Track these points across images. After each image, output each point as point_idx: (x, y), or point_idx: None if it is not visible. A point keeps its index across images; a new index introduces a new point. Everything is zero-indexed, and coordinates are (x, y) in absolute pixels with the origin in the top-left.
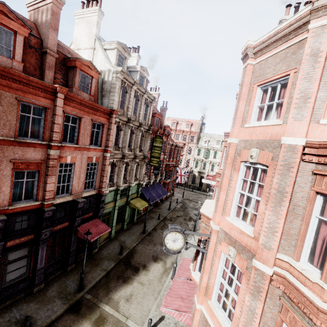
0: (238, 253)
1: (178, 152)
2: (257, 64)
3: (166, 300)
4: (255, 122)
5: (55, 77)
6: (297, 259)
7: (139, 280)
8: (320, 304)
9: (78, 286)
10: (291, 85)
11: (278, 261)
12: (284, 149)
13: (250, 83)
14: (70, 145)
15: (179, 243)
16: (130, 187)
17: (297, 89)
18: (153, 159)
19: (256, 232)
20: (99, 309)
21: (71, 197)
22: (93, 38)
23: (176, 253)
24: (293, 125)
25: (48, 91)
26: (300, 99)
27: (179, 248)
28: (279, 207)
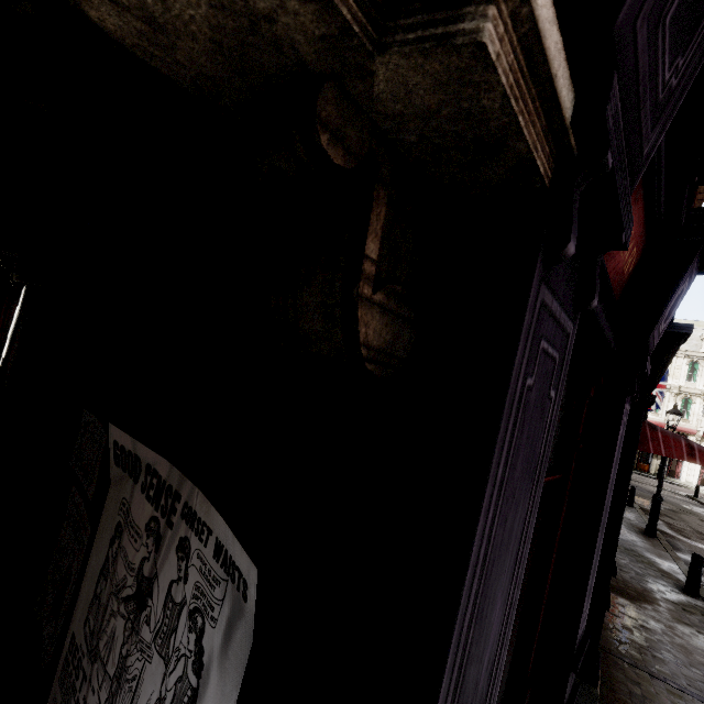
0: None
1: None
2: None
3: None
4: None
5: None
6: None
7: None
8: None
9: None
10: None
11: None
12: None
13: None
14: None
15: None
16: None
17: None
18: None
19: None
20: None
21: None
22: None
23: None
24: None
25: None
26: None
27: None
28: None
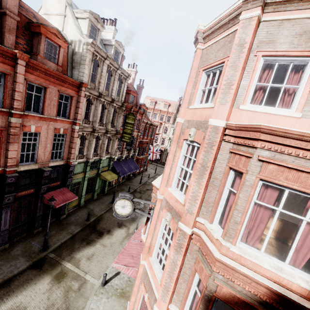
0: (172, 217)
1: (153, 130)
2: (205, 49)
3: (118, 258)
4: (198, 104)
5: (17, 42)
6: (211, 222)
7: (102, 242)
8: (216, 255)
9: (43, 246)
10: (224, 72)
11: (198, 223)
12: (210, 130)
13: (198, 67)
14: (34, 115)
15: (127, 209)
16: (100, 160)
17: (225, 75)
18: (125, 135)
19: (186, 200)
20: (61, 266)
21: (36, 166)
22: (64, 3)
23: (125, 217)
24: (218, 109)
25: (7, 56)
26: (226, 85)
27: (127, 213)
28: (201, 179)
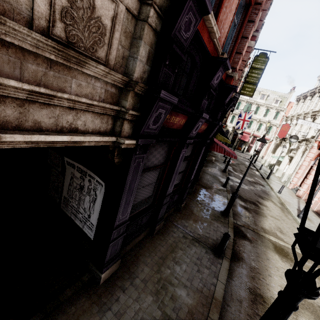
0: None
1: None
2: None
3: None
4: None
5: None
6: None
7: (268, 214)
8: None
9: (225, 210)
10: None
11: None
12: None
13: None
14: None
15: None
16: None
17: None
18: (247, 86)
19: None
20: (266, 238)
21: None
22: None
23: None
24: None
25: None
26: None
27: None
28: None
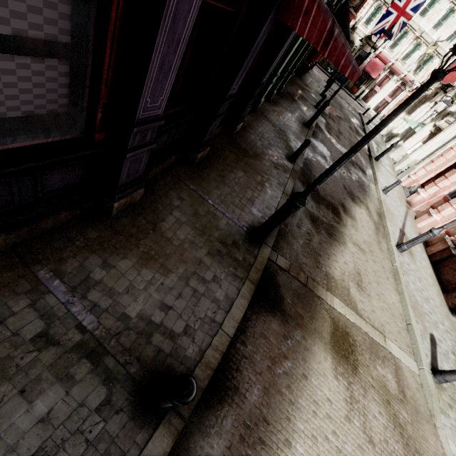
0: None
1: None
2: None
3: None
4: None
5: None
6: None
7: (351, 238)
8: None
9: (259, 229)
10: None
11: None
12: None
13: None
14: None
15: None
16: None
17: None
18: None
19: None
20: (324, 306)
21: None
22: None
23: None
24: None
25: None
26: None
27: None
28: None
